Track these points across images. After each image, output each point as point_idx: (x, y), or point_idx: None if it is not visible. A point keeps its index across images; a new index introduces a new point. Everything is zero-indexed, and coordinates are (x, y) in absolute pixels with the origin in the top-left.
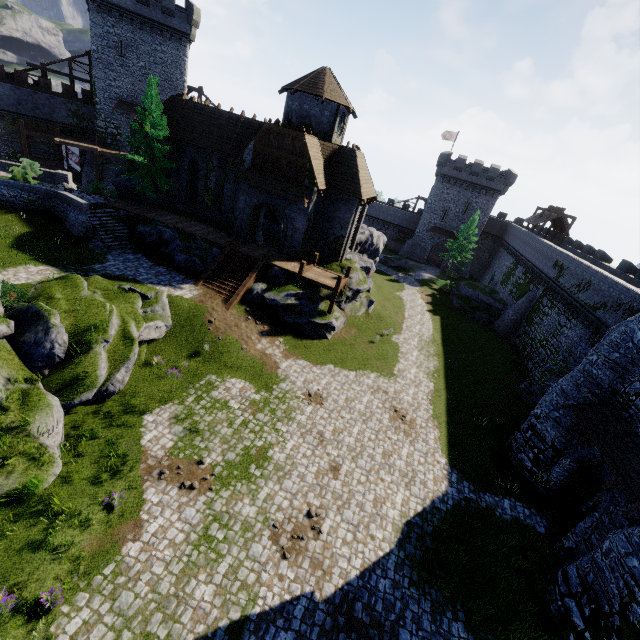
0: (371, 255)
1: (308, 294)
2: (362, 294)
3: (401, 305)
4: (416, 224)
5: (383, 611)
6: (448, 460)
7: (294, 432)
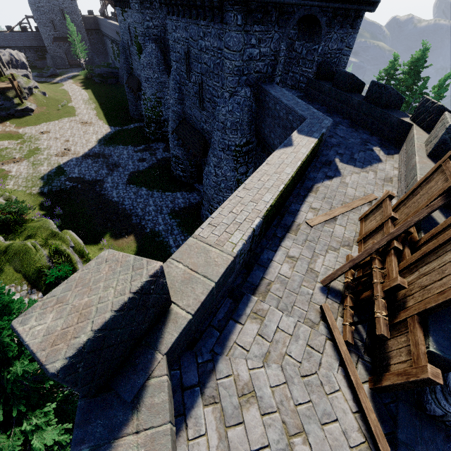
0: (23, 68)
1: (2, 97)
2: (35, 90)
3: (66, 92)
4: (42, 40)
5: (98, 152)
6: (109, 125)
7: (44, 141)
